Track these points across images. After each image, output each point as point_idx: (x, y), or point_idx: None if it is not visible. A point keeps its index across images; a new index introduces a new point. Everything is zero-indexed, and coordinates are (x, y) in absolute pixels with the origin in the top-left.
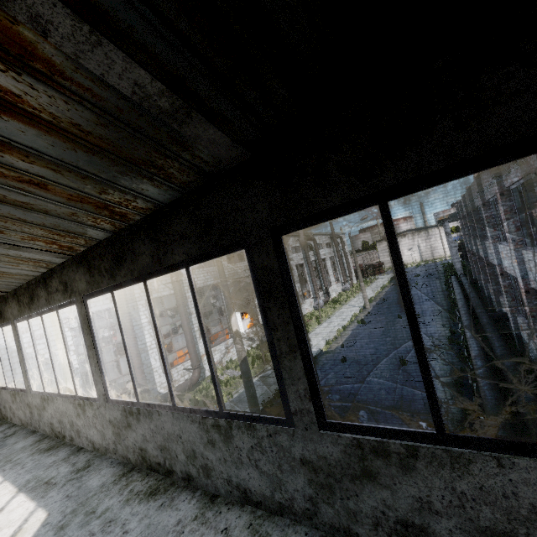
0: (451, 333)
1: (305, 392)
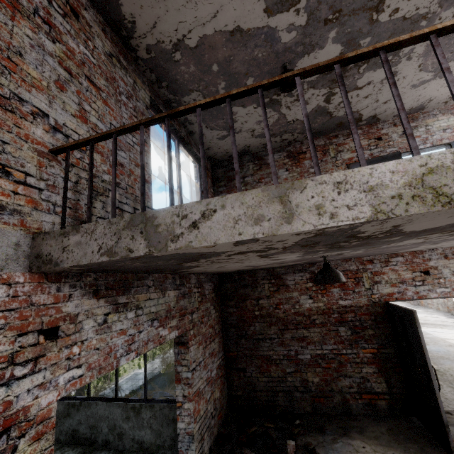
0: None
1: None
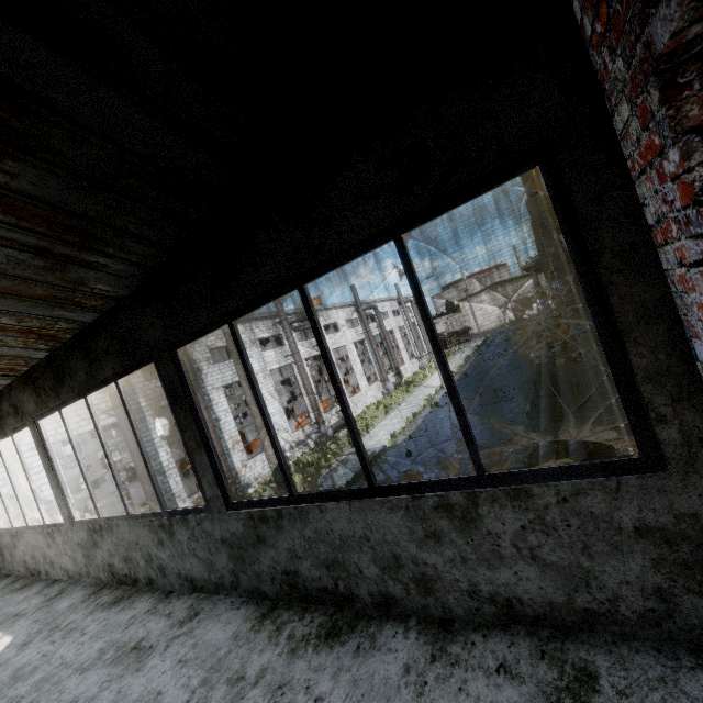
0: (532, 407)
1: (213, 480)
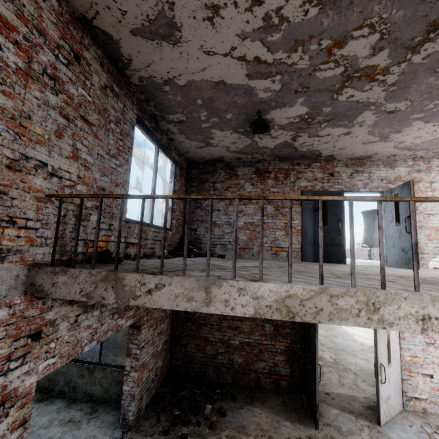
0: None
1: None
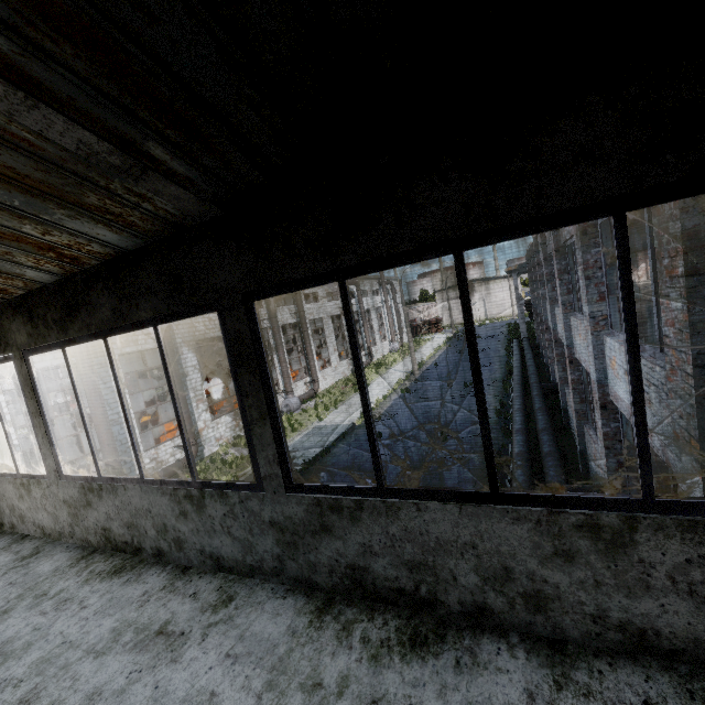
0: (501, 405)
1: (274, 457)
